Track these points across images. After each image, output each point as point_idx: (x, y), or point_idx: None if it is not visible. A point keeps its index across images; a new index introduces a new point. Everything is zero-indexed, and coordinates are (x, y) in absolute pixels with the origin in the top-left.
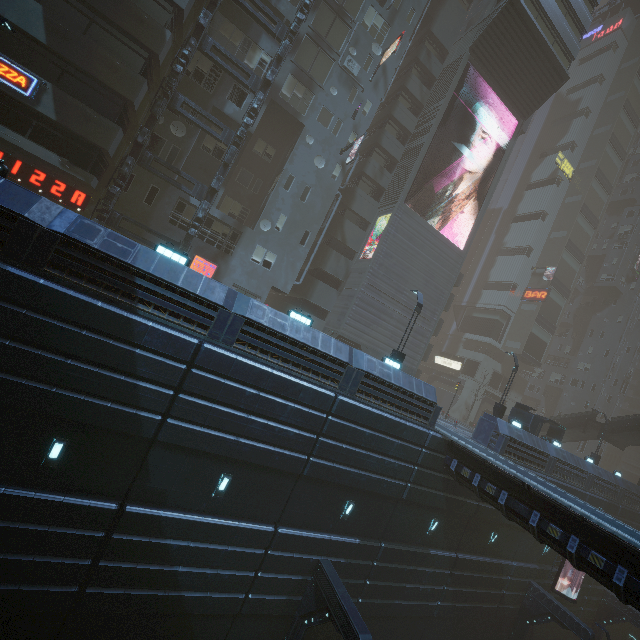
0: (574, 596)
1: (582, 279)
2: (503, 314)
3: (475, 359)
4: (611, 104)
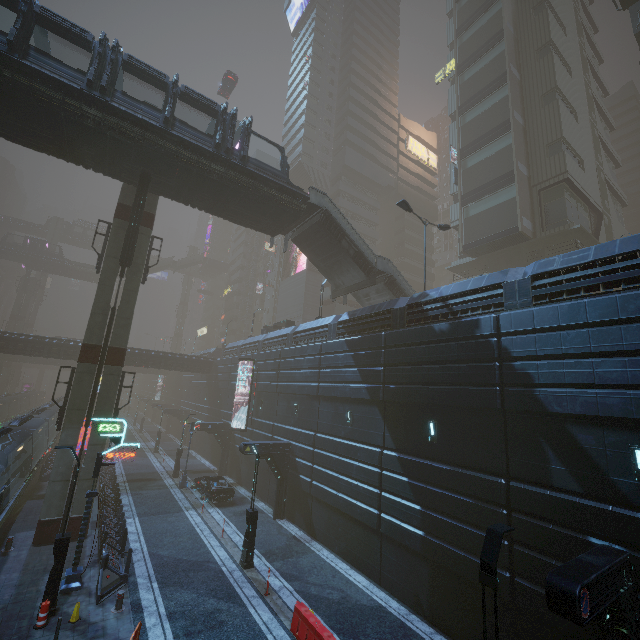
0: (236, 428)
1: None
2: None
3: None
4: None
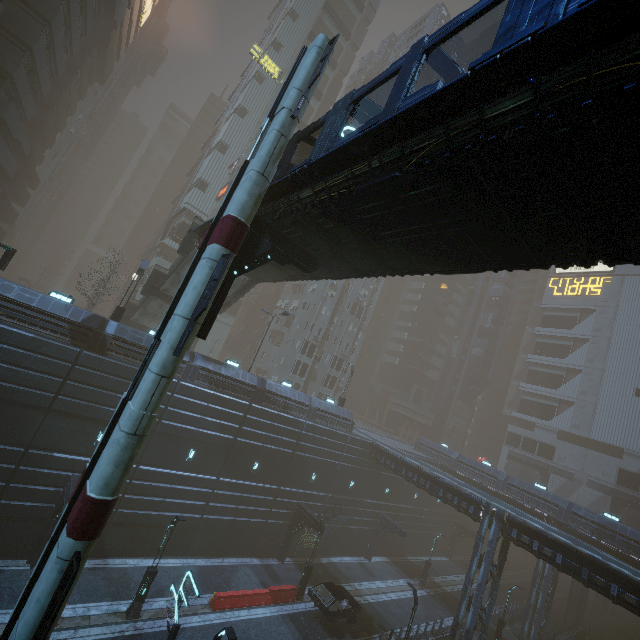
0: None
1: None
2: (192, 215)
3: (152, 265)
4: (317, 9)
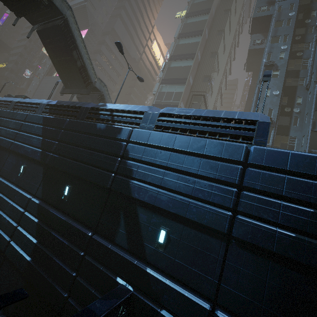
0: None
1: (260, 40)
2: None
3: None
4: None
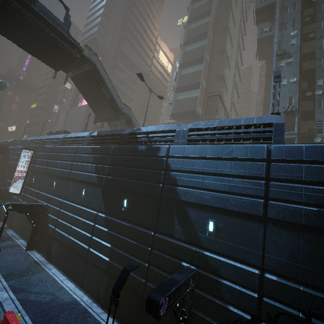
0: (13, 192)
1: (268, 27)
2: None
3: None
4: None
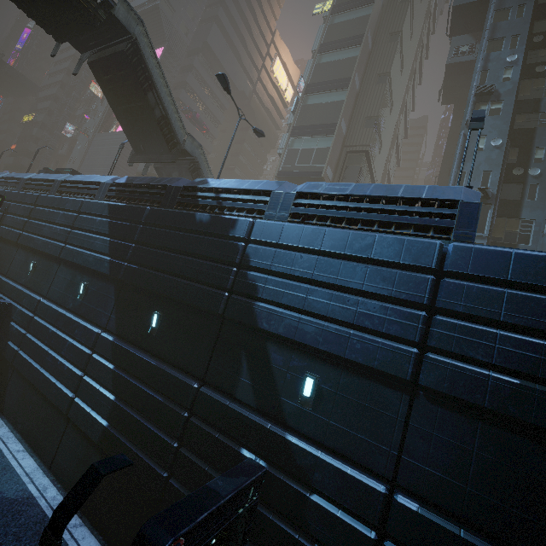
0: None
1: (468, 46)
2: None
3: None
4: None
